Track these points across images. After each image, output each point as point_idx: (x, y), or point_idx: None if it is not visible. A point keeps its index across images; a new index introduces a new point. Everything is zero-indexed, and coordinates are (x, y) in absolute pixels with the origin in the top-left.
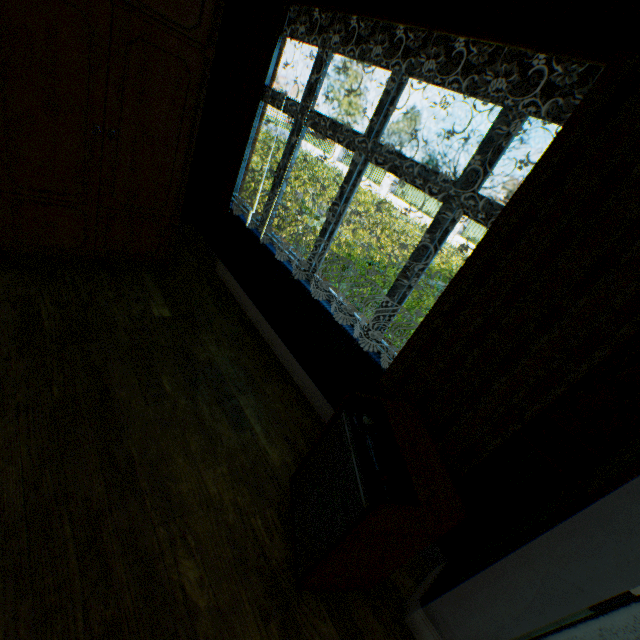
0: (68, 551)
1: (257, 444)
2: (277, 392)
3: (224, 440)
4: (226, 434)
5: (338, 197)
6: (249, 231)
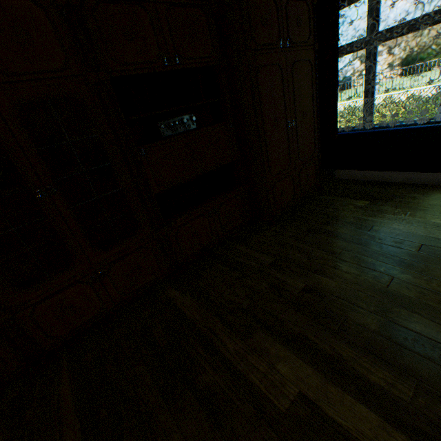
0: None
1: None
2: None
3: None
4: None
5: None
6: (361, 134)
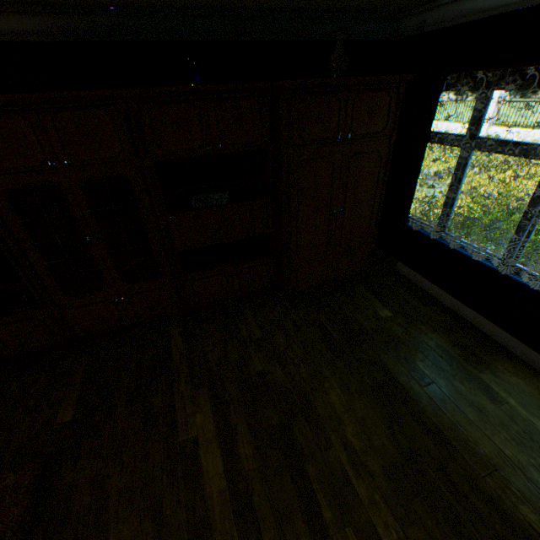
0: (439, 486)
1: (518, 415)
2: (507, 367)
3: (489, 411)
4: (488, 406)
5: (534, 200)
6: (428, 238)
